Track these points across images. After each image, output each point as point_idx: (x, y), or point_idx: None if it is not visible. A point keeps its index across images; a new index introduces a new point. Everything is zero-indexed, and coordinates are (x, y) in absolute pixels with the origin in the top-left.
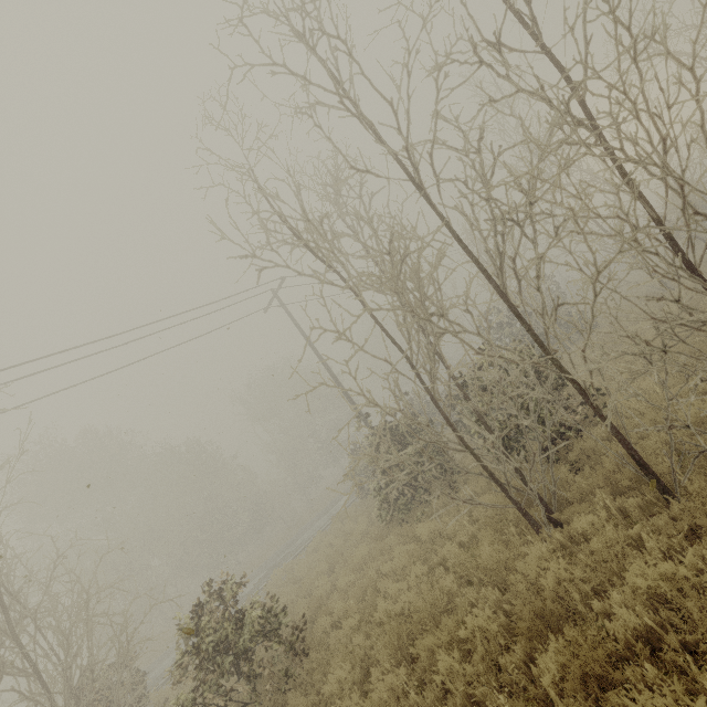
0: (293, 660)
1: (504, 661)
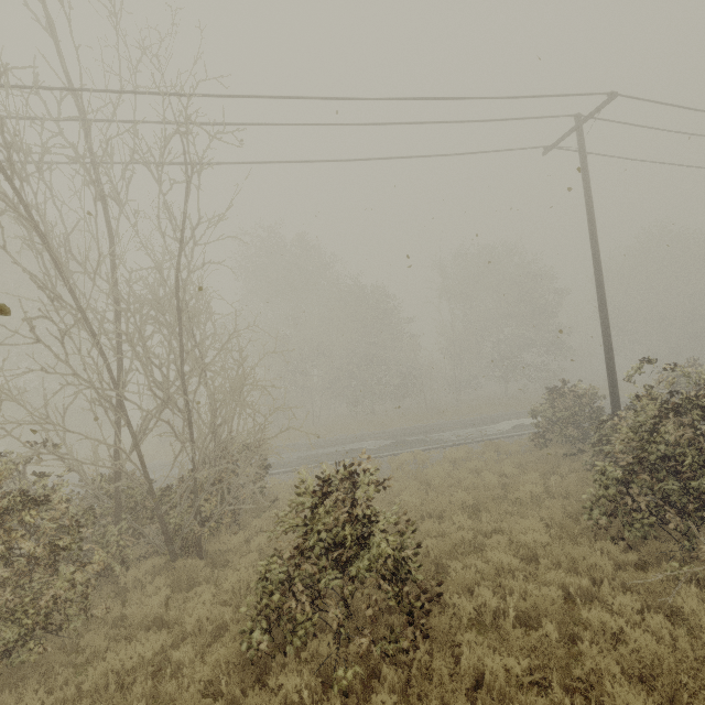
0: (405, 624)
1: None
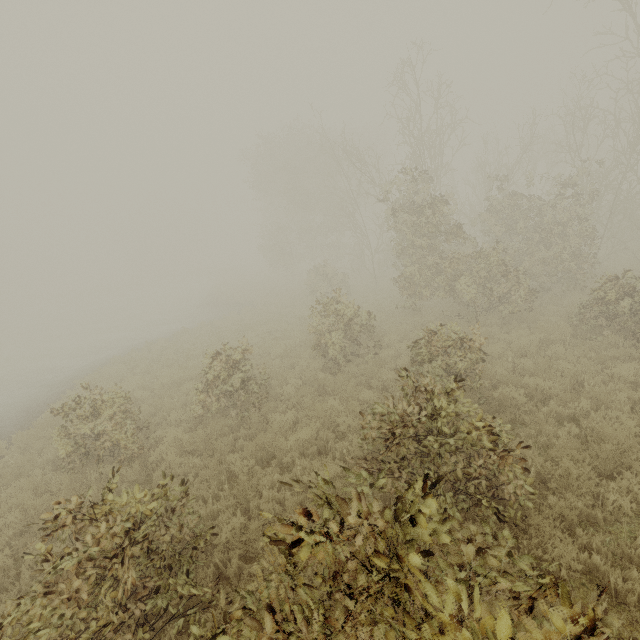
0: None
1: None
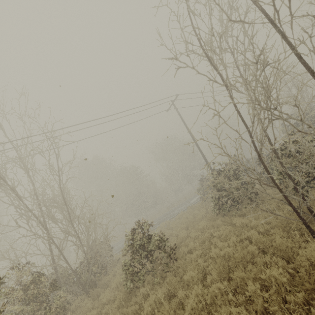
0: (170, 260)
1: (289, 298)
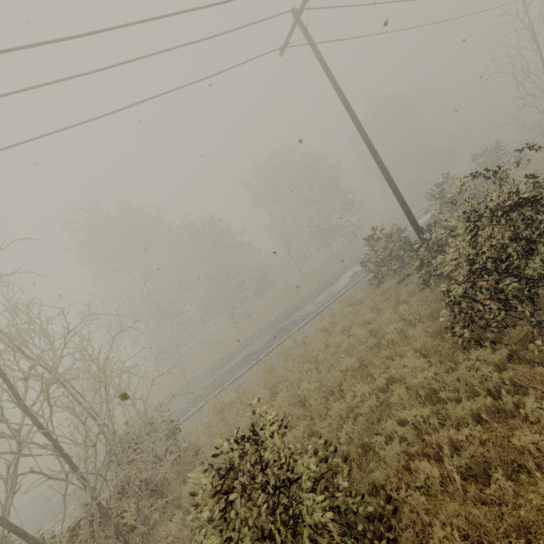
0: None
1: None
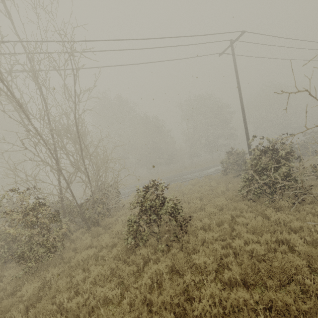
0: (179, 230)
1: None
